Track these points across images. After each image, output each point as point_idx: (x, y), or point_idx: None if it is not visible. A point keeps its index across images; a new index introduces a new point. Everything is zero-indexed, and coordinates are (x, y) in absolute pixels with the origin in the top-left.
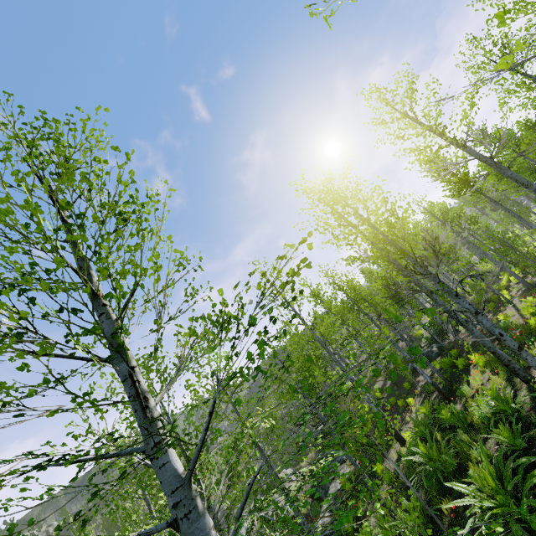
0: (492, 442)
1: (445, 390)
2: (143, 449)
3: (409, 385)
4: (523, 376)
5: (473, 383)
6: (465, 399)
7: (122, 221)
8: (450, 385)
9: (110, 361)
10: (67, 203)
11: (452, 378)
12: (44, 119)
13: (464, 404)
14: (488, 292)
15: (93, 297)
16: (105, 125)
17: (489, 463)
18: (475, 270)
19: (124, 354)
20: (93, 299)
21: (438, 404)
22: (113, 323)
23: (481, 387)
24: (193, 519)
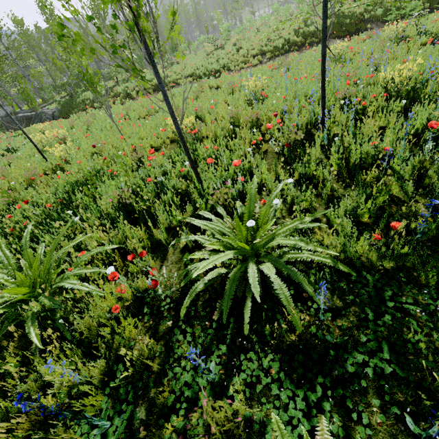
0: None
1: None
2: None
3: None
4: None
5: None
6: None
7: None
8: None
9: None
10: None
11: None
12: None
13: None
14: None
15: None
16: None
17: None
18: None
19: None
20: None
21: None
22: None
23: None
24: None
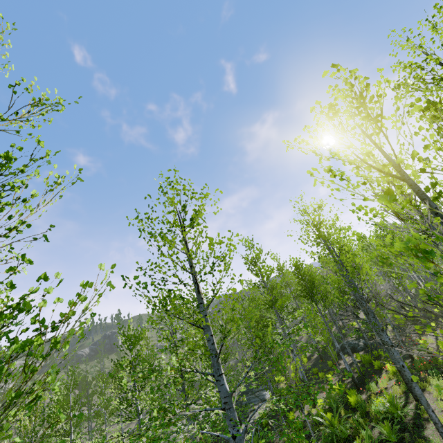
0: (377, 430)
1: (358, 380)
2: (214, 374)
3: (332, 364)
4: (415, 395)
5: (380, 384)
6: (370, 392)
7: (209, 245)
8: (363, 378)
9: (203, 329)
10: (213, 265)
11: (367, 372)
12: (193, 193)
13: (368, 396)
14: (404, 336)
15: (198, 293)
16: (218, 200)
17: (369, 442)
18: (418, 288)
19: (209, 327)
20: (198, 294)
21: (349, 388)
22: (205, 309)
23: (383, 391)
24: (232, 411)
